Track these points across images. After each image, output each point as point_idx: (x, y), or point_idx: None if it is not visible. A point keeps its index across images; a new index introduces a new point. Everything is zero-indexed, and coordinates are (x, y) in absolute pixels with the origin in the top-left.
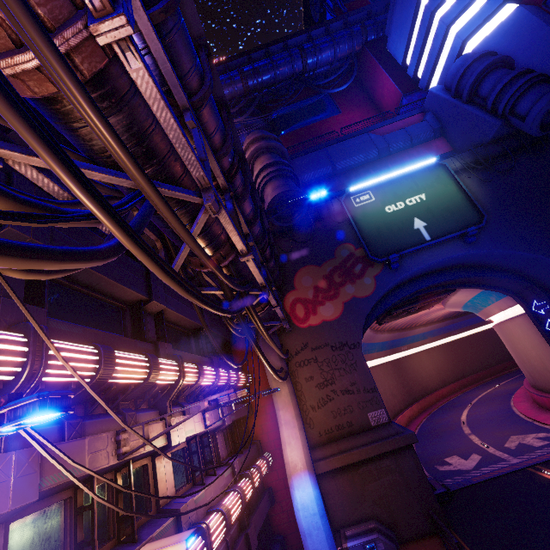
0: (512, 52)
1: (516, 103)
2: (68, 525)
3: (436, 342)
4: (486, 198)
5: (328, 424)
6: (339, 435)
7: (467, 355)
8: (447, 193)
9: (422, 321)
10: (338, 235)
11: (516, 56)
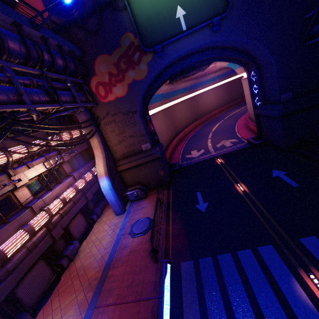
0: None
1: None
2: None
3: (222, 82)
4: None
5: (123, 151)
6: (128, 155)
7: (237, 89)
8: None
9: (213, 70)
10: (121, 23)
11: None
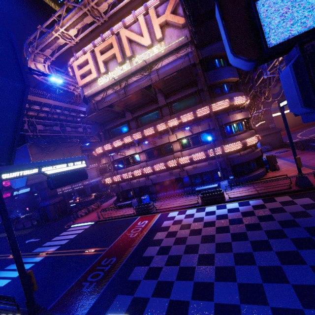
0: None
1: None
2: None
3: None
4: None
5: (257, 128)
6: (260, 130)
7: None
8: None
9: None
10: None
11: None
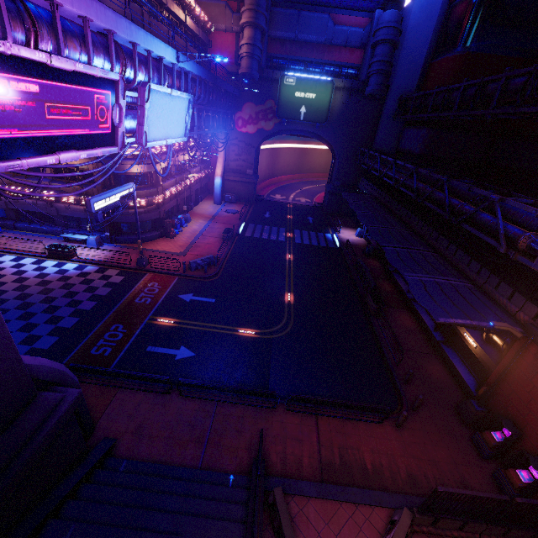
0: (418, 25)
1: (371, 76)
2: (177, 167)
3: None
4: (339, 111)
5: (234, 167)
6: (236, 172)
7: None
8: (324, 101)
9: None
10: (271, 93)
11: (416, 30)
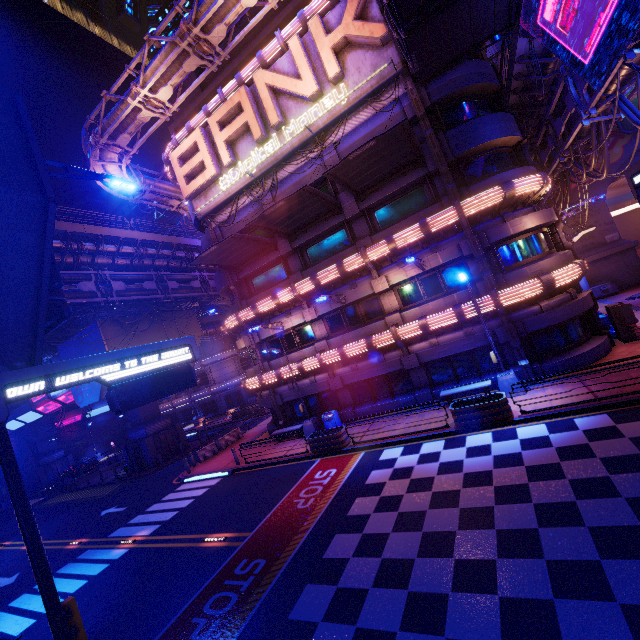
0: None
1: None
2: None
3: None
4: None
5: (577, 246)
6: (583, 250)
7: None
8: None
9: None
10: None
11: None
